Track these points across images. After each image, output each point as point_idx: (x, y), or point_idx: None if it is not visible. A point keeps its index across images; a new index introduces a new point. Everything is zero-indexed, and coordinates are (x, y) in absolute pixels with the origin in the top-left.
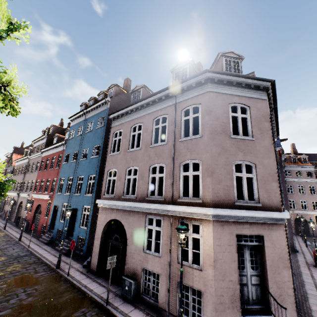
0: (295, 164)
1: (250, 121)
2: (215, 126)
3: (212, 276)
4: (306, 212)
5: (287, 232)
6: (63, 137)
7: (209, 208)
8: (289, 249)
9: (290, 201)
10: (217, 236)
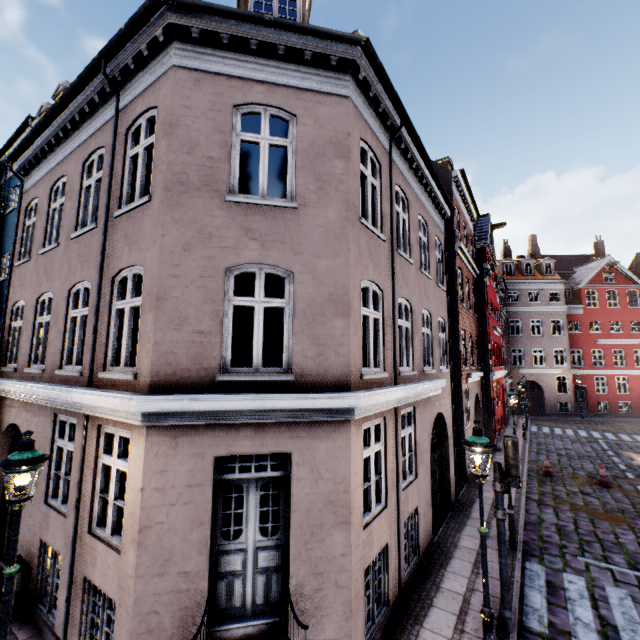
0: (530, 278)
1: (295, 155)
2: (184, 169)
3: (133, 568)
4: (542, 370)
5: (397, 432)
6: None
7: (132, 395)
8: (397, 469)
9: (520, 351)
10: (156, 465)
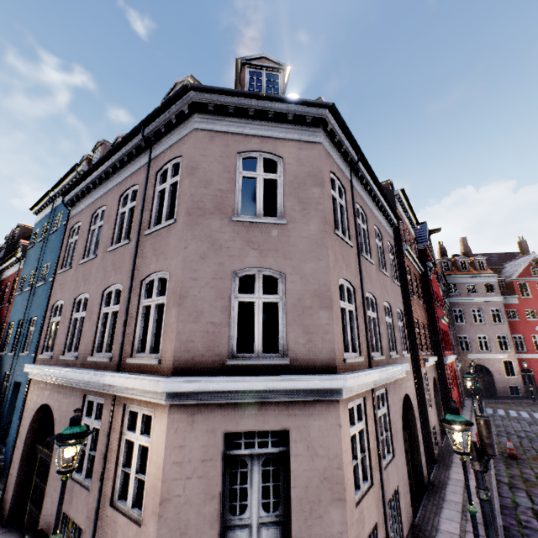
0: (466, 273)
1: (283, 185)
2: (202, 199)
3: None
4: (489, 355)
5: (375, 411)
6: None
7: (159, 377)
8: (378, 447)
9: (465, 338)
10: (176, 440)
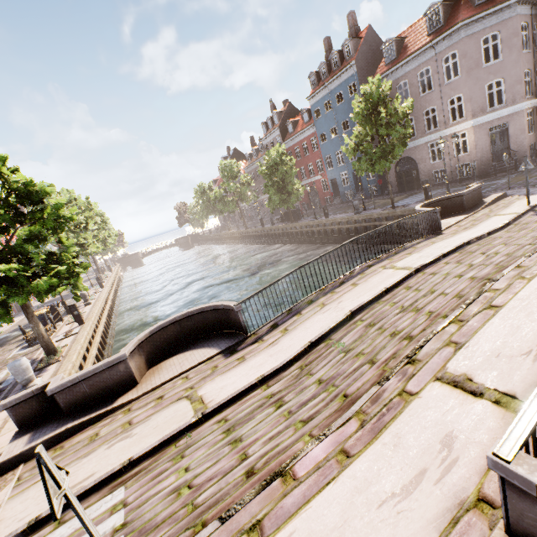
0: None
1: (500, 44)
2: (470, 65)
3: (474, 153)
4: None
5: (536, 113)
6: (295, 121)
7: (470, 121)
8: None
9: None
10: (476, 133)
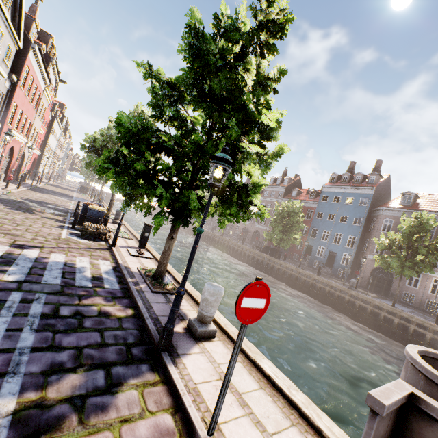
0: None
1: None
2: None
3: None
4: None
5: None
6: (300, 191)
7: None
8: None
9: None
10: None
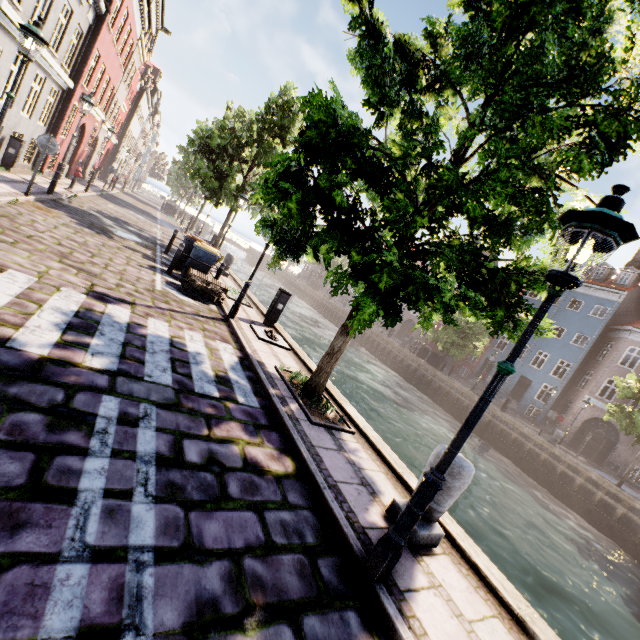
0: None
1: None
2: None
3: None
4: None
5: None
6: None
7: None
8: None
9: None
10: None
